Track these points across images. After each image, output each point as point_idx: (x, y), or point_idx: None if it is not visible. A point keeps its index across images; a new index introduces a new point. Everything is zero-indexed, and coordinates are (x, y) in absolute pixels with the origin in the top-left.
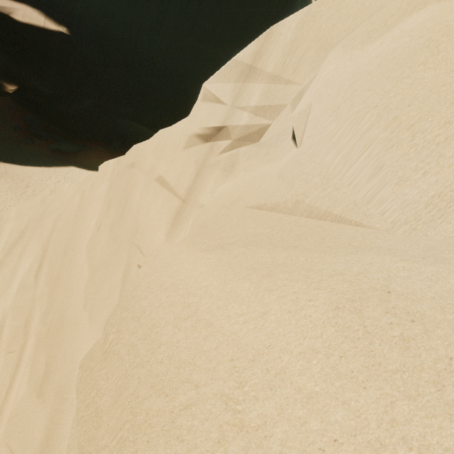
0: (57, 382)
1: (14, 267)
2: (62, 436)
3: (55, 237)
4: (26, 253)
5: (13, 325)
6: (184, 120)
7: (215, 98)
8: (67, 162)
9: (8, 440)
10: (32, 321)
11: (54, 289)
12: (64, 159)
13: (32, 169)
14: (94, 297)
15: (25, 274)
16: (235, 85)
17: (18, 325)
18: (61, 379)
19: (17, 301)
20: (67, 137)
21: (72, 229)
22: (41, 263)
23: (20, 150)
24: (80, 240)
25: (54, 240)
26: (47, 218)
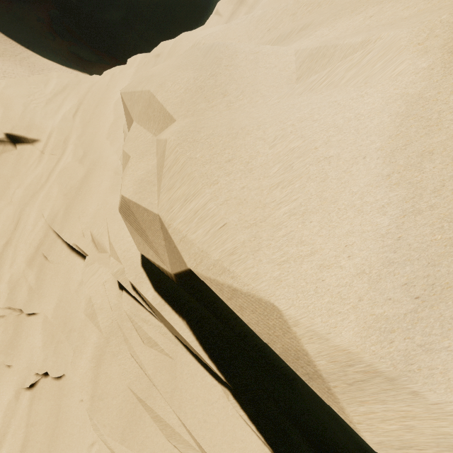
0: (91, 159)
1: (59, 105)
2: (94, 177)
3: (90, 95)
4: (68, 100)
5: (57, 138)
6: (201, 27)
7: (222, 13)
8: (84, 69)
9: (60, 178)
10: (70, 139)
11: (85, 127)
12: (81, 65)
13: (51, 63)
14: (115, 133)
15: (66, 112)
16: (234, 6)
17: (60, 139)
18: (94, 158)
19: (61, 124)
20: (87, 44)
21: (104, 93)
22: (77, 110)
23: (42, 42)
24: (109, 100)
25: (89, 97)
26: (84, 84)
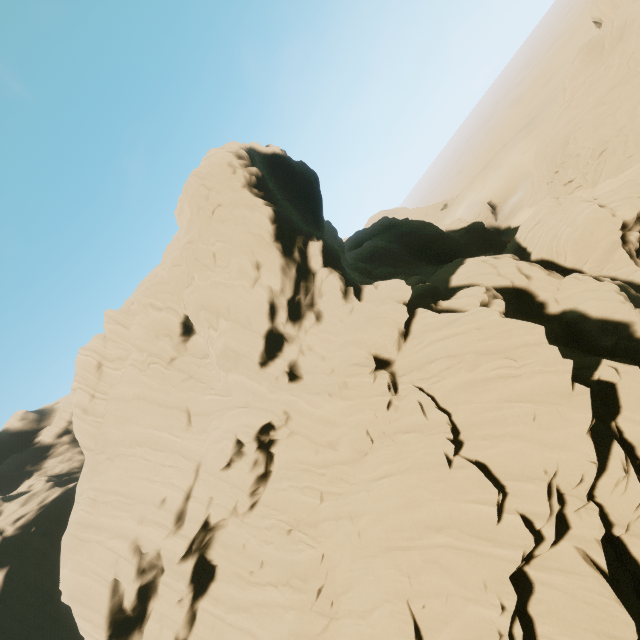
0: None
1: None
2: None
3: None
4: None
5: None
6: None
7: None
8: None
9: None
10: None
11: None
12: None
13: None
14: None
15: None
16: None
17: None
18: None
19: None
20: None
21: None
22: None
23: None
24: None
25: None
26: None
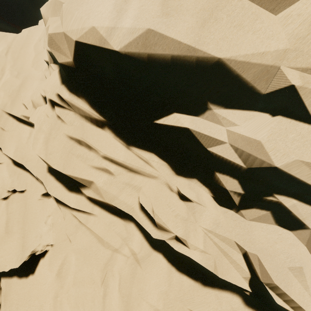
0: (24, 75)
1: None
2: (27, 84)
3: (16, 42)
4: None
5: None
6: None
7: None
8: None
9: (4, 87)
10: (6, 68)
11: (15, 61)
12: None
13: None
14: (37, 63)
15: (0, 52)
16: None
17: None
18: (25, 75)
19: None
20: (3, 19)
21: (25, 40)
22: (8, 51)
23: None
24: (30, 44)
25: (15, 43)
26: (9, 36)
